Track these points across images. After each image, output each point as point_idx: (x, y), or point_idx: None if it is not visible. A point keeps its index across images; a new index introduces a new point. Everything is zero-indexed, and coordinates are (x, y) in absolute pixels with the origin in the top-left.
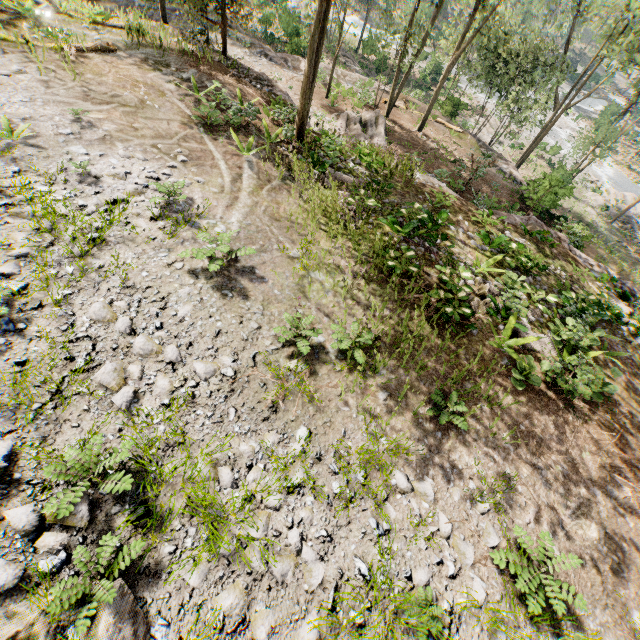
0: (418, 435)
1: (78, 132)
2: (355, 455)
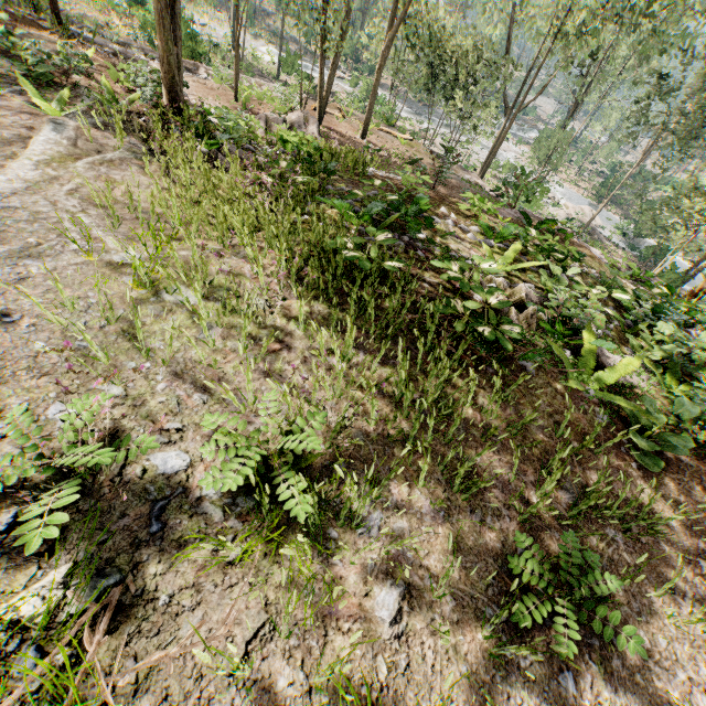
0: None
1: None
2: None
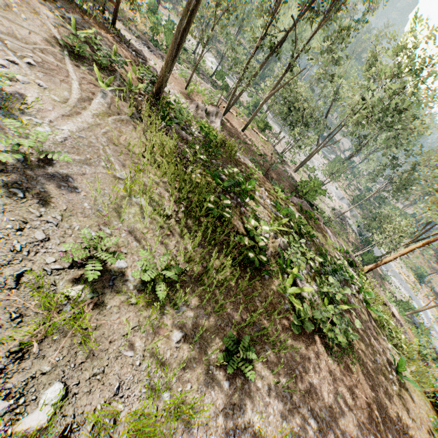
0: (206, 386)
1: None
2: (124, 423)
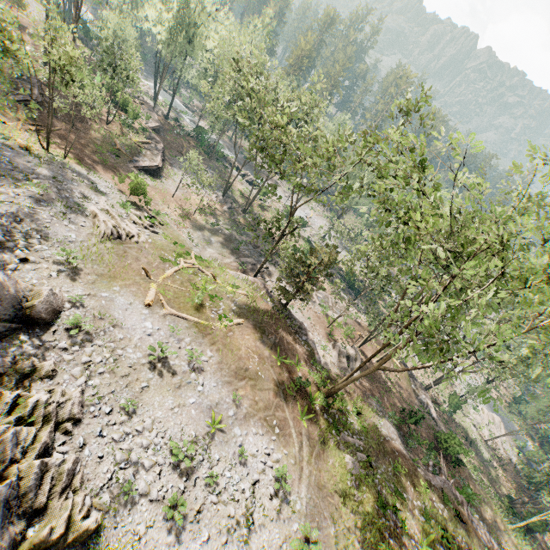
0: None
1: (236, 412)
2: None
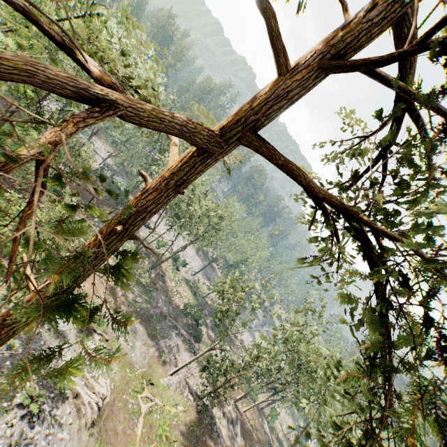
0: None
1: None
2: None
